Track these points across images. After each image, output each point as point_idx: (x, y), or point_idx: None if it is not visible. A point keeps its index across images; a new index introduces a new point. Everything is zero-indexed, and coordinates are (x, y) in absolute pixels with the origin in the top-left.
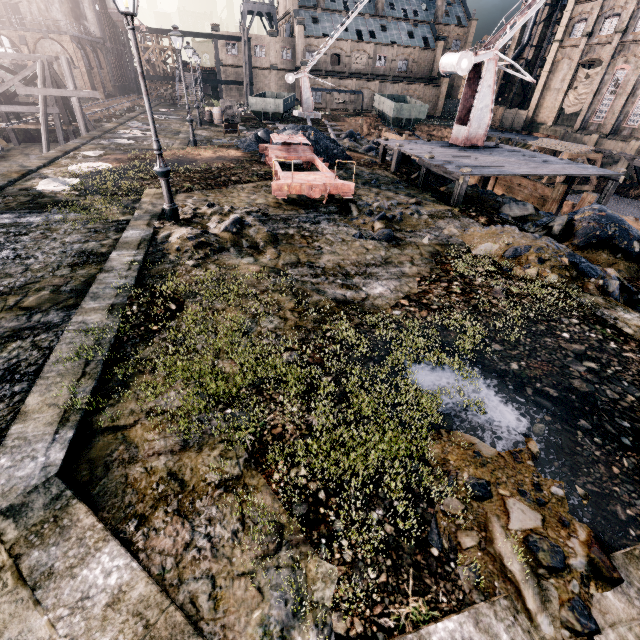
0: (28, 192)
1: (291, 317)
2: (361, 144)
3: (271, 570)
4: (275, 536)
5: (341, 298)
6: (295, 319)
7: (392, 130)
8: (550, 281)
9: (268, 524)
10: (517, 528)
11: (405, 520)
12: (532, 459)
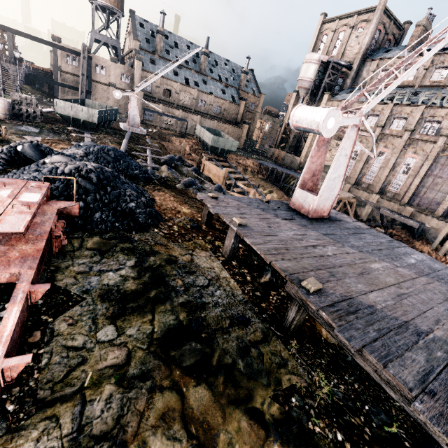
0: None
1: None
2: (181, 171)
3: None
4: None
5: None
6: None
7: (210, 155)
8: None
9: None
10: None
11: None
12: None
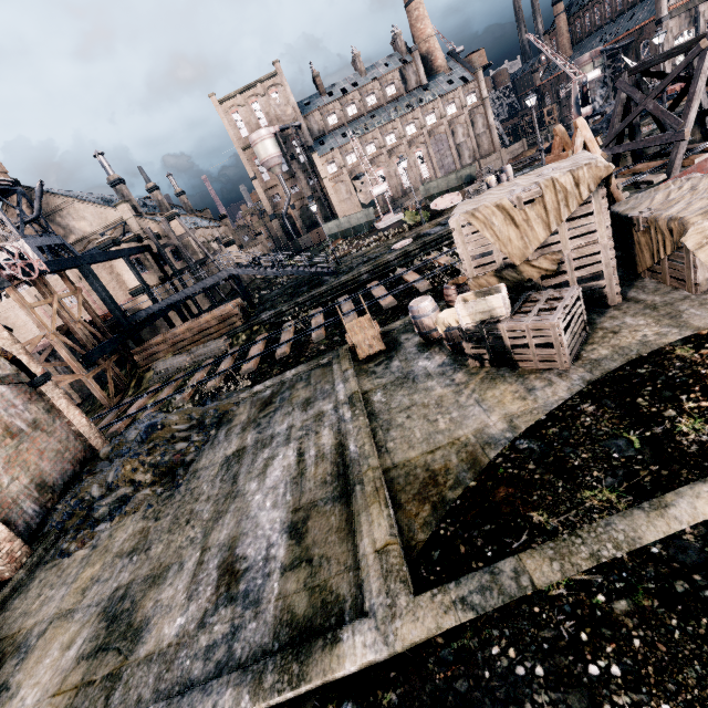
0: None
1: None
2: None
3: None
4: None
5: None
6: None
7: None
8: None
9: None
10: None
11: None
12: None
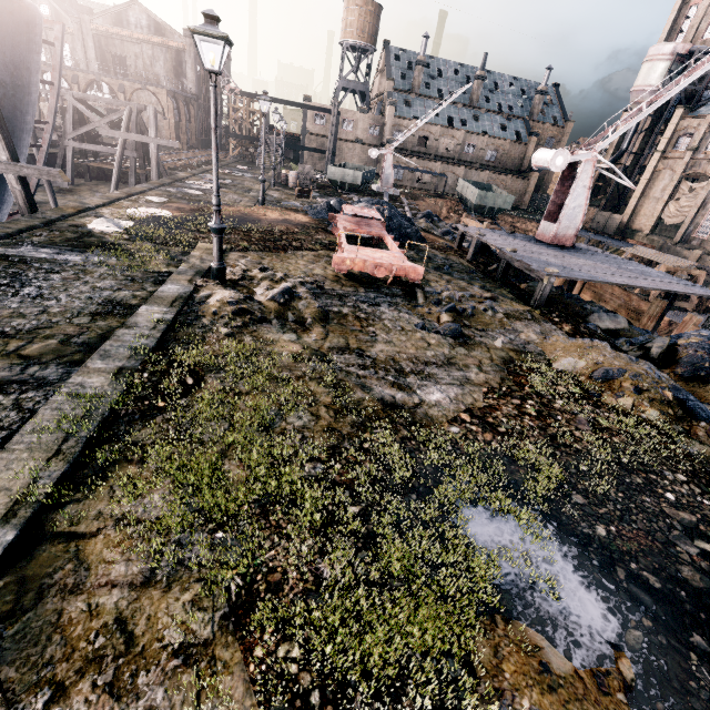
0: (78, 229)
1: (325, 415)
2: (438, 226)
3: None
4: None
5: (389, 400)
6: (329, 418)
7: (473, 216)
8: (648, 417)
9: None
10: None
11: None
12: (624, 691)
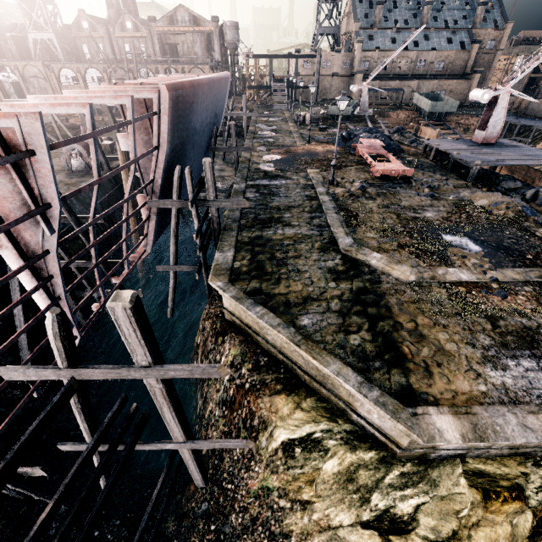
0: (260, 170)
1: (397, 220)
2: (405, 136)
3: (410, 261)
4: (409, 258)
5: (414, 216)
6: (398, 221)
7: (426, 121)
8: (510, 216)
9: (407, 256)
10: (472, 262)
11: (442, 259)
12: (480, 255)
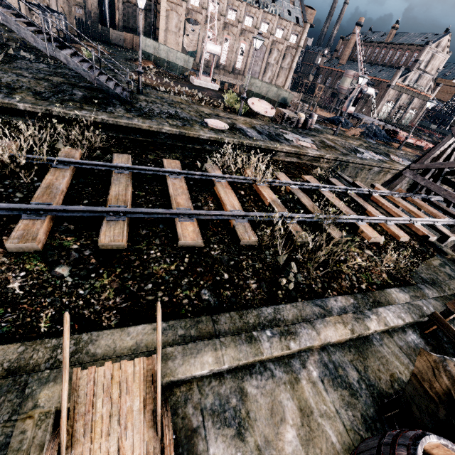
0: None
1: None
2: None
3: None
4: None
5: None
6: None
7: None
8: None
9: None
10: None
11: None
12: None
